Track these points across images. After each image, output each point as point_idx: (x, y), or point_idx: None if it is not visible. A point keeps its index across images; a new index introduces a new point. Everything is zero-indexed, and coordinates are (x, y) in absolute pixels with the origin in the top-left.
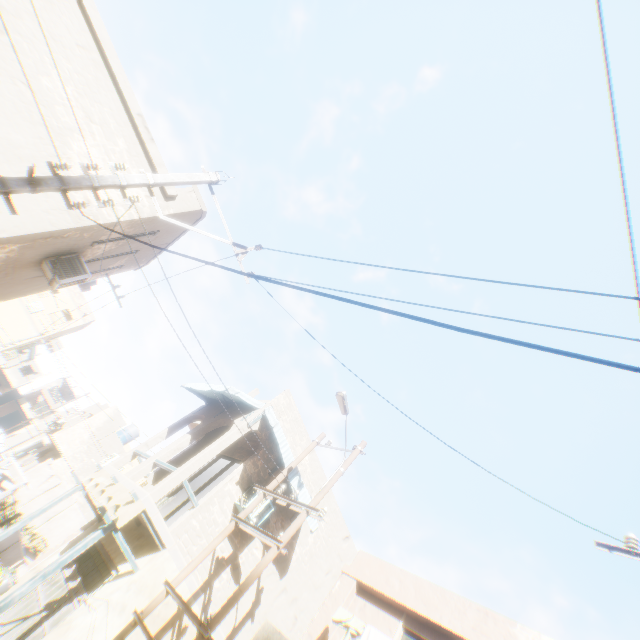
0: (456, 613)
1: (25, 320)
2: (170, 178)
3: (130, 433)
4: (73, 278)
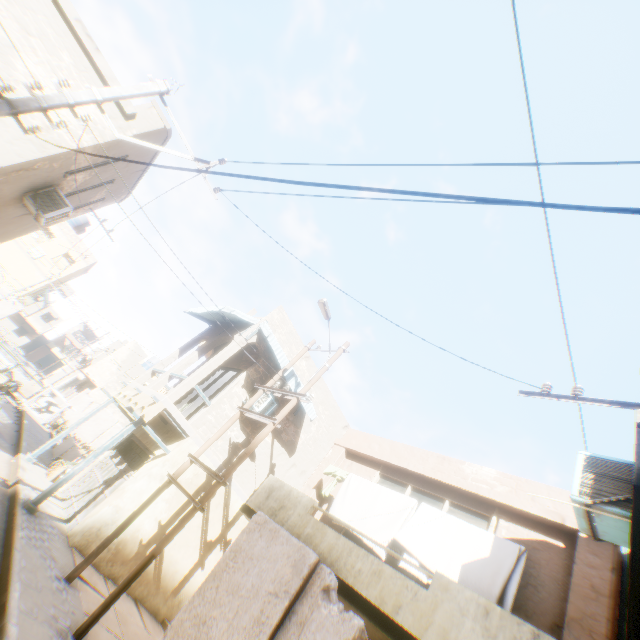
0: (420, 461)
1: (30, 267)
2: (117, 92)
3: (153, 364)
4: (56, 212)
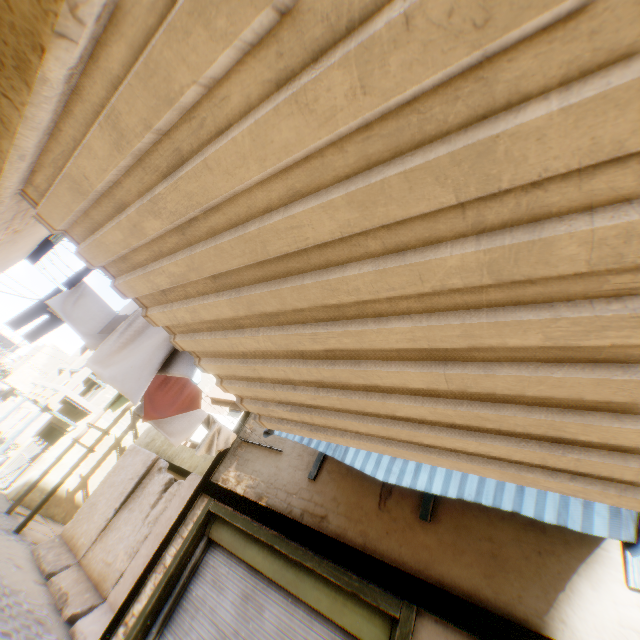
0: None
1: None
2: None
3: None
4: None
